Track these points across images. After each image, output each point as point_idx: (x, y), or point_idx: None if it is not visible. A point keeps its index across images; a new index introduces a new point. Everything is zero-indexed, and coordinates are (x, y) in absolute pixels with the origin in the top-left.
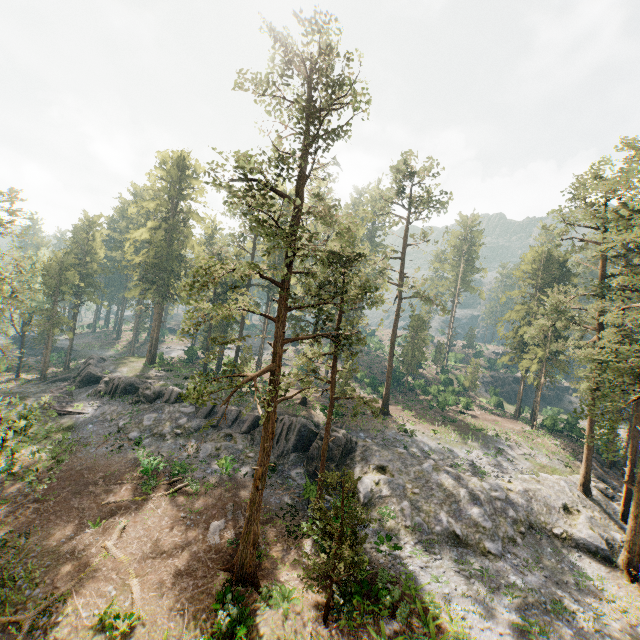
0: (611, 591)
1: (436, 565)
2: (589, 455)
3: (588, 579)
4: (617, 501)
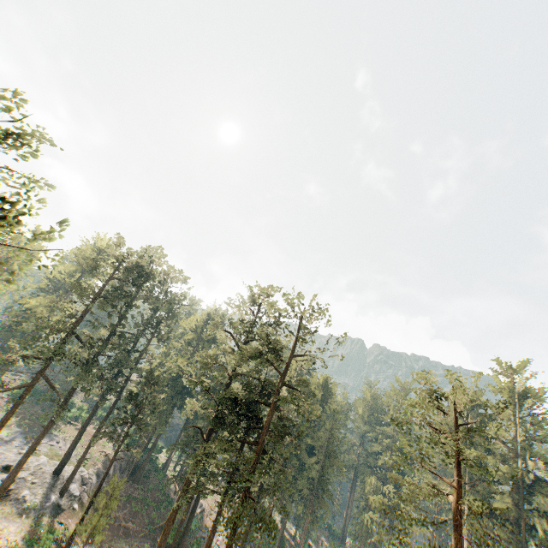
0: None
1: None
2: (75, 440)
3: None
4: (87, 487)
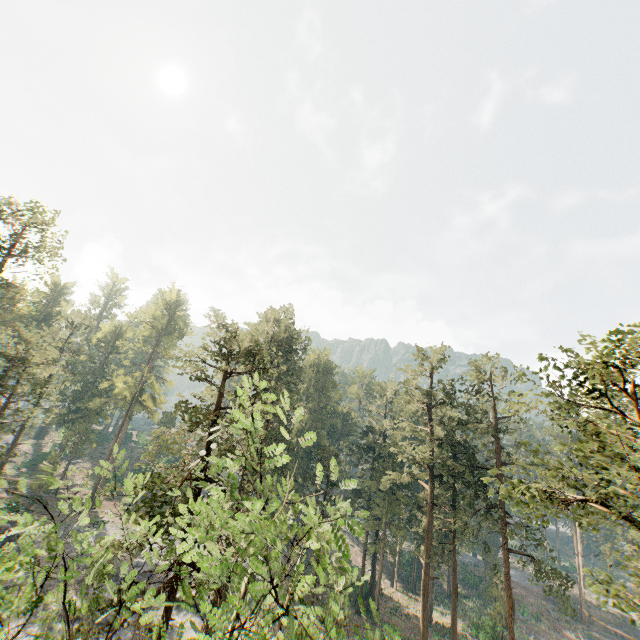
0: (188, 634)
1: (23, 639)
2: None
3: (173, 628)
4: None
